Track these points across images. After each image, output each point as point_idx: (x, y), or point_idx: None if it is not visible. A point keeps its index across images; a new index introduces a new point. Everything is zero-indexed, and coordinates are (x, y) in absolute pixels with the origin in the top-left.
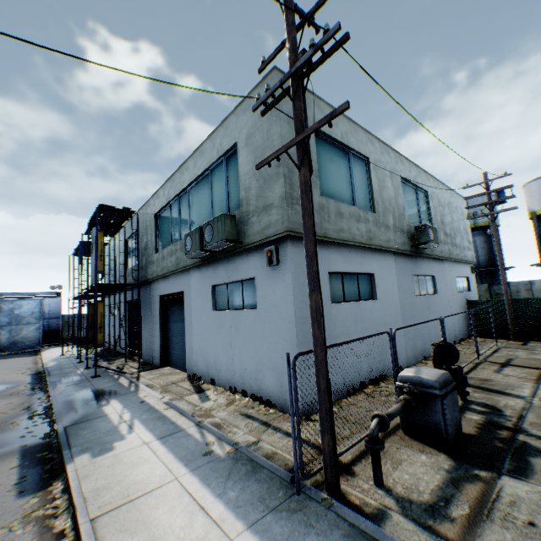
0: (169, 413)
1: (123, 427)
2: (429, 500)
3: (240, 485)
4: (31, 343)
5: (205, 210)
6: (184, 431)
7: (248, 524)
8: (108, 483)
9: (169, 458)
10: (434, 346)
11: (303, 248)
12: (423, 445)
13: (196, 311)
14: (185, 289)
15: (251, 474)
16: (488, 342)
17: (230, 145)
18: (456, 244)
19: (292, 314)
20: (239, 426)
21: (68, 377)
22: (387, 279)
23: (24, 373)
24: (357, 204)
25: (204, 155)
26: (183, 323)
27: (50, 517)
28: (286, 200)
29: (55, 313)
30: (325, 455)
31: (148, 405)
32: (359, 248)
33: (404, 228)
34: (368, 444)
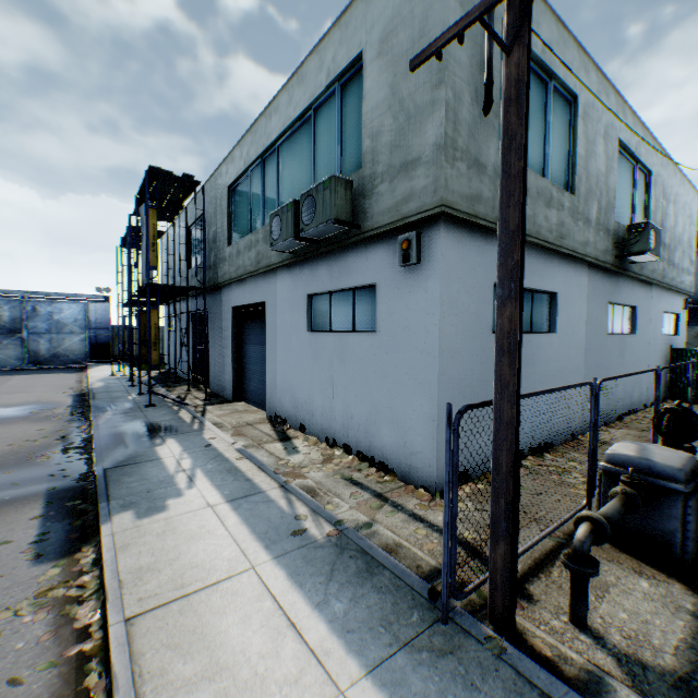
0: (243, 466)
1: (181, 478)
2: (677, 667)
3: (350, 593)
4: (76, 357)
5: (303, 179)
6: (264, 495)
7: (368, 667)
8: (155, 562)
9: (242, 534)
10: (657, 411)
11: (461, 240)
12: (638, 562)
13: (283, 331)
14: (268, 299)
15: (365, 577)
16: (695, 410)
17: (350, 60)
18: (674, 263)
19: (434, 343)
20: (342, 496)
21: (116, 403)
22: (573, 304)
23: (64, 392)
24: (549, 177)
25: (306, 84)
26: (263, 346)
27: (72, 602)
28: (444, 151)
29: (103, 322)
30: (494, 571)
31: (215, 451)
32: (542, 250)
33: (609, 227)
34: (570, 563)
